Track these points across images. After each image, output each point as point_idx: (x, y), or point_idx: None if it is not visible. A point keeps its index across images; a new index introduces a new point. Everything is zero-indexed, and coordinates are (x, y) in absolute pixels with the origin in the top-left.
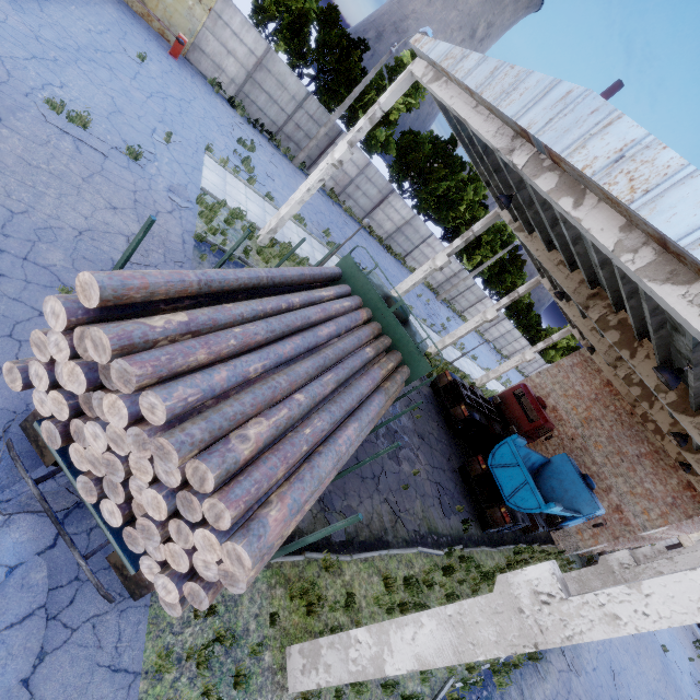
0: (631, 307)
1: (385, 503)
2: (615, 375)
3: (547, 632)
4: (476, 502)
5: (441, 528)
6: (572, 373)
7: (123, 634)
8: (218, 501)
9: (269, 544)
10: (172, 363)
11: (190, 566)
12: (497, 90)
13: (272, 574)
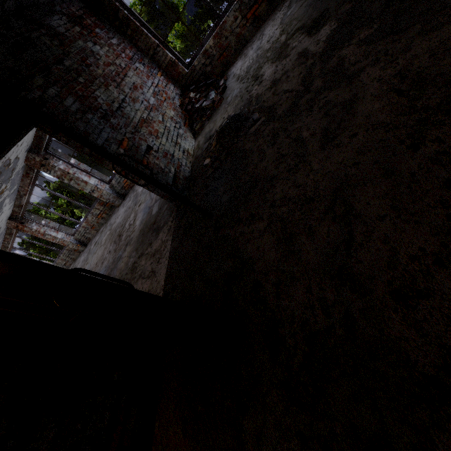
0: None
1: None
2: None
3: None
4: None
5: None
6: None
7: None
8: None
9: None
10: None
11: None
12: None
13: None
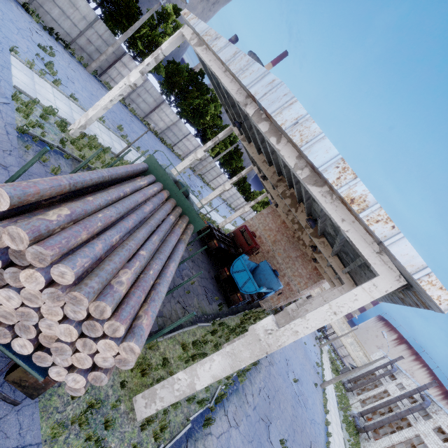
0: (296, 188)
1: (178, 303)
2: (286, 218)
3: (271, 346)
4: (224, 293)
5: (208, 311)
6: (268, 217)
7: (22, 424)
8: (115, 322)
9: (146, 338)
10: (69, 244)
11: (92, 363)
12: (237, 66)
13: None
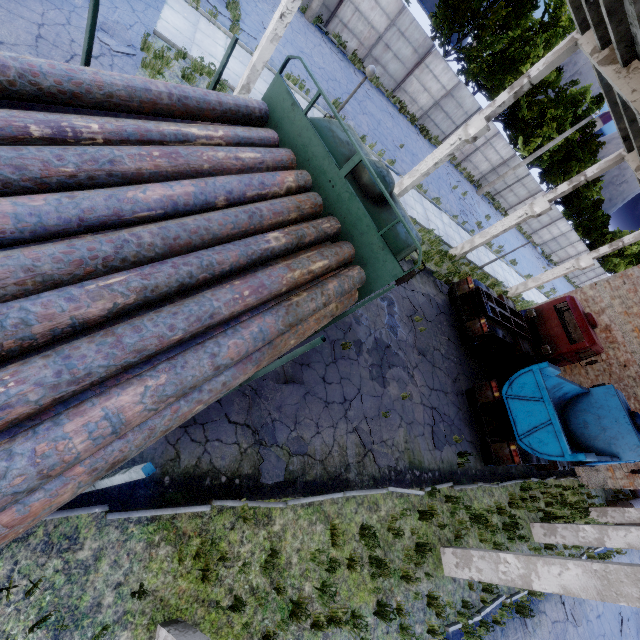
0: None
1: (354, 433)
2: None
3: None
4: (482, 430)
5: (427, 462)
6: None
7: None
8: None
9: None
10: None
11: None
12: None
13: (158, 529)
